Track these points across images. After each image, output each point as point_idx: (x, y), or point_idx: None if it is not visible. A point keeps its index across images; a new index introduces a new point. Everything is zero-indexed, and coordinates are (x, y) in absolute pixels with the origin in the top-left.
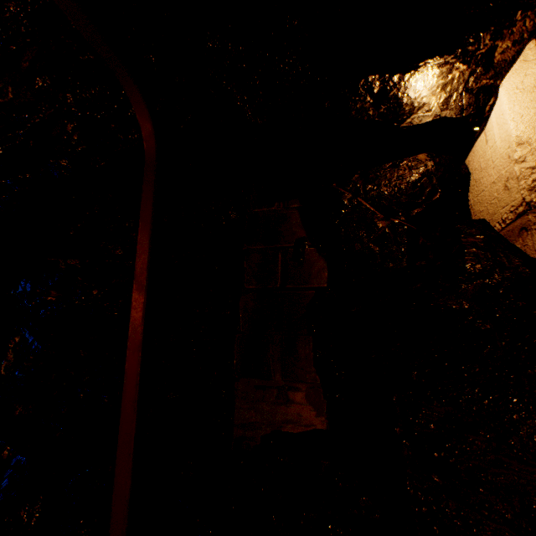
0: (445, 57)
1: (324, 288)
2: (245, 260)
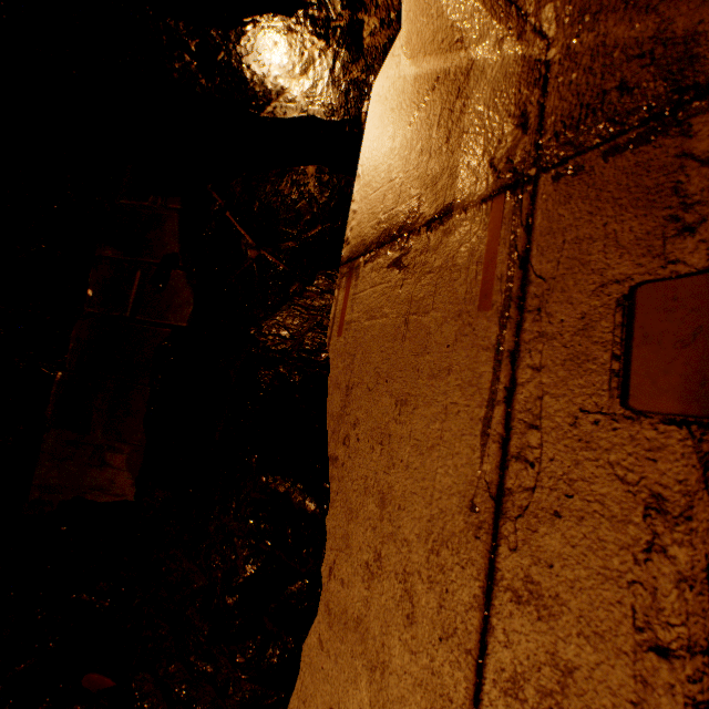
0: (283, 18)
1: (186, 328)
2: (92, 271)
